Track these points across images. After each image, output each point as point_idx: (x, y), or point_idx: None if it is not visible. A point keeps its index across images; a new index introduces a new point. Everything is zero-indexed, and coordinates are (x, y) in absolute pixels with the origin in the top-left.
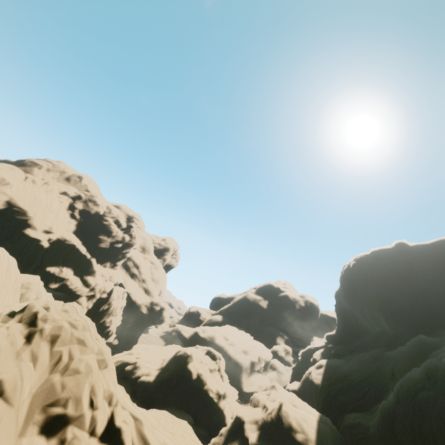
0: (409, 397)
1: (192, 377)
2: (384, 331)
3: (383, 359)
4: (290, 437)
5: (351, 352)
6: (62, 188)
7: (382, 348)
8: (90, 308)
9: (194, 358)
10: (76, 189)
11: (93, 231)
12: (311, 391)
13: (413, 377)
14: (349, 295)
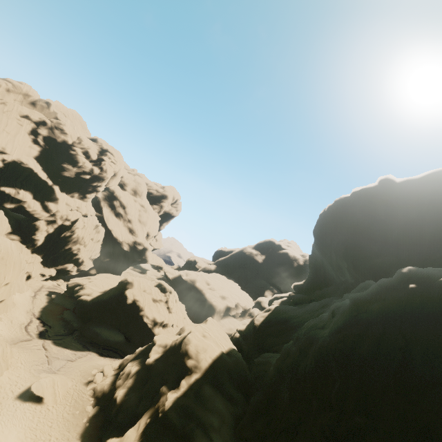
0: (305, 336)
1: (126, 301)
2: (347, 281)
3: (329, 307)
4: (182, 361)
5: (310, 302)
6: (23, 111)
7: (334, 297)
8: (50, 232)
9: (135, 286)
10: (42, 115)
11: (58, 160)
12: (250, 331)
13: (323, 317)
14: (319, 242)
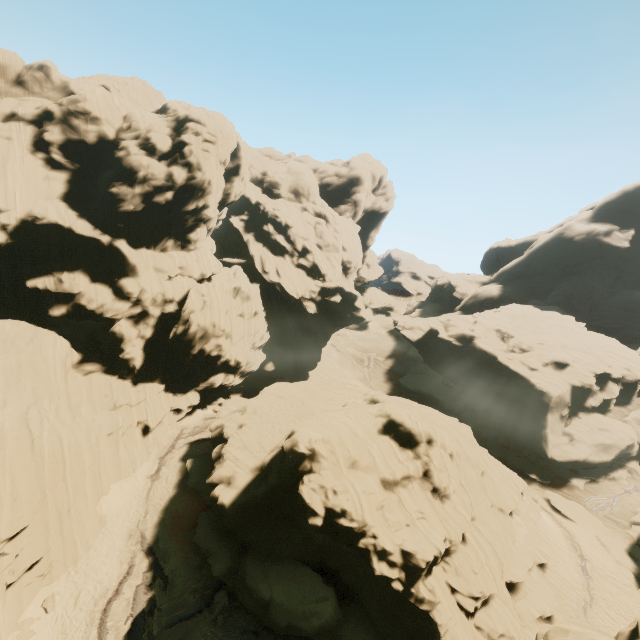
0: None
1: (306, 522)
2: None
3: None
4: None
5: None
6: (2, 106)
7: None
8: (148, 336)
9: (320, 461)
10: (44, 101)
11: (101, 183)
12: None
13: None
14: None
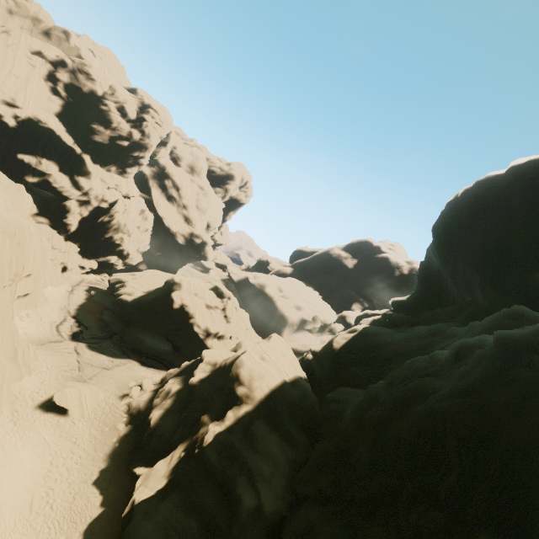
0: (405, 382)
1: (173, 305)
2: (475, 302)
3: (442, 336)
4: (231, 387)
5: (413, 325)
6: (34, 44)
7: (452, 323)
8: (85, 216)
9: (184, 287)
10: (60, 52)
11: (85, 118)
12: (327, 355)
13: (437, 356)
14: (440, 244)
